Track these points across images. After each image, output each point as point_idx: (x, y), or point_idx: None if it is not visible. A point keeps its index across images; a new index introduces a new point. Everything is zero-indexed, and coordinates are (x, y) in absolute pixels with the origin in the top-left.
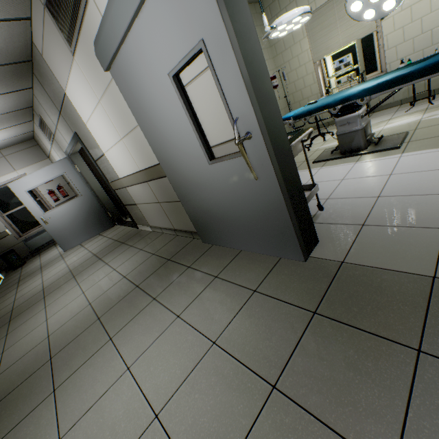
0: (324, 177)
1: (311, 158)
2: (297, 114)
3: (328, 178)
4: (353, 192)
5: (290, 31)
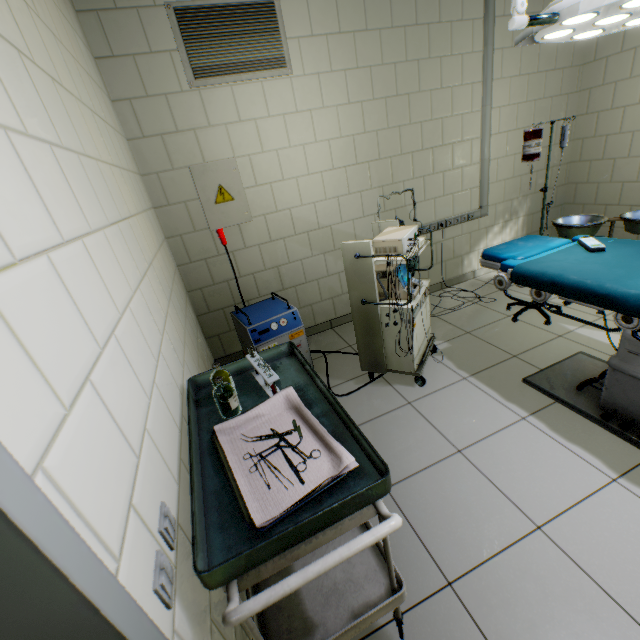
0: (508, 467)
1: (533, 359)
2: (525, 270)
3: (513, 479)
4: (523, 634)
5: (617, 28)
